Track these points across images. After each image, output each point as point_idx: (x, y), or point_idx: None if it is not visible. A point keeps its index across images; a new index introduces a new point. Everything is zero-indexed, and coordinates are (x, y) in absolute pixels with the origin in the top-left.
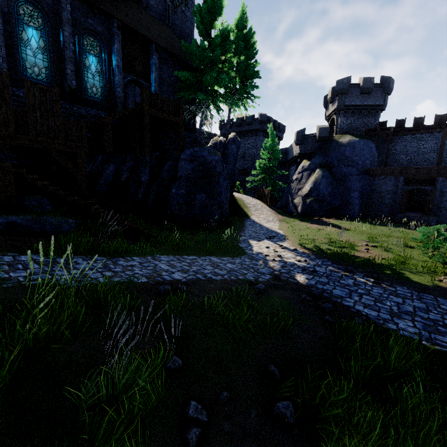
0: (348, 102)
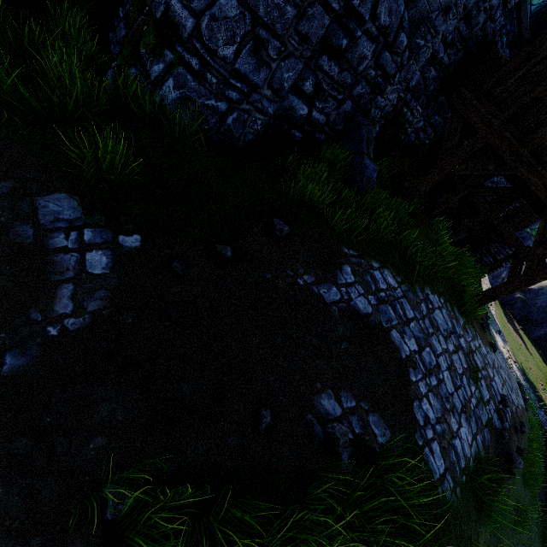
0: None
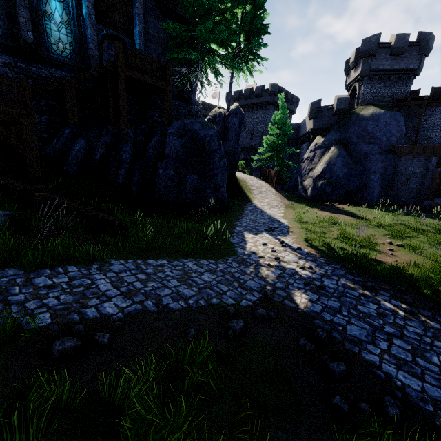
0: (374, 66)
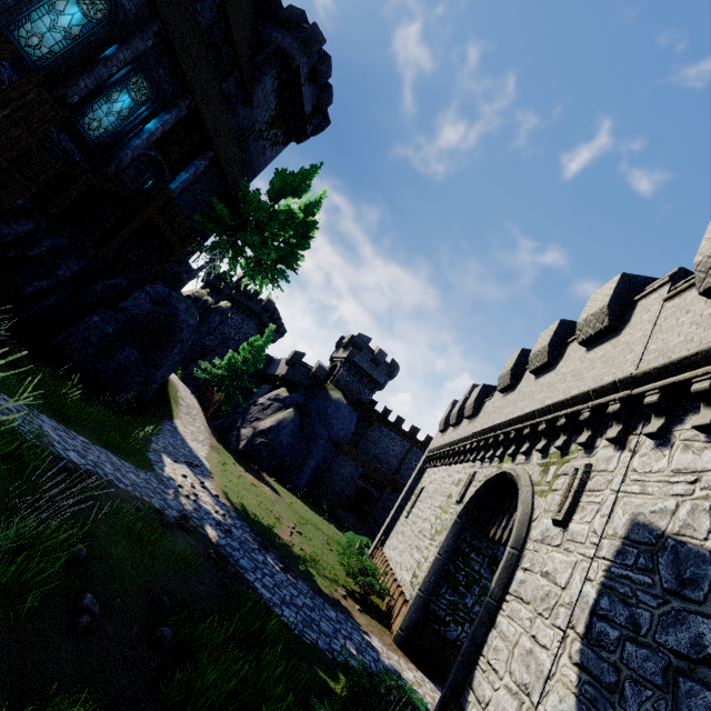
0: (357, 360)
